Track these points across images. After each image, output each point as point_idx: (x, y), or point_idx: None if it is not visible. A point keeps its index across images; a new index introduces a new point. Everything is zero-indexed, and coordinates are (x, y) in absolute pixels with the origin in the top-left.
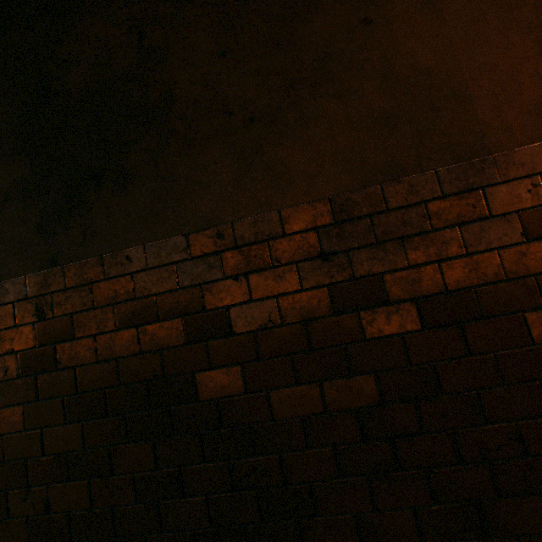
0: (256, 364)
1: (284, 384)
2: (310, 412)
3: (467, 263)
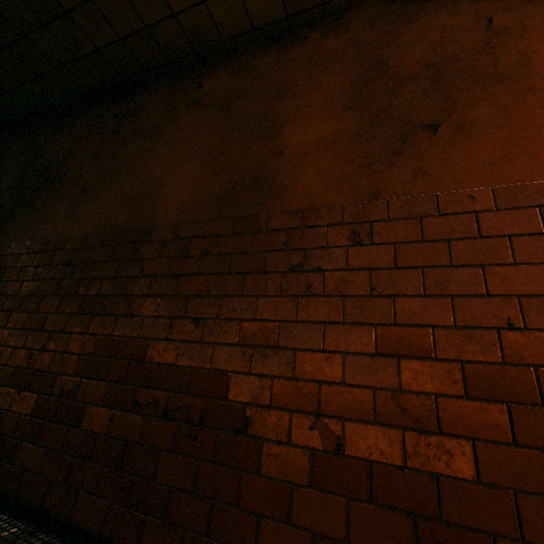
0: (17, 313)
1: (19, 328)
2: (19, 345)
3: (114, 282)
